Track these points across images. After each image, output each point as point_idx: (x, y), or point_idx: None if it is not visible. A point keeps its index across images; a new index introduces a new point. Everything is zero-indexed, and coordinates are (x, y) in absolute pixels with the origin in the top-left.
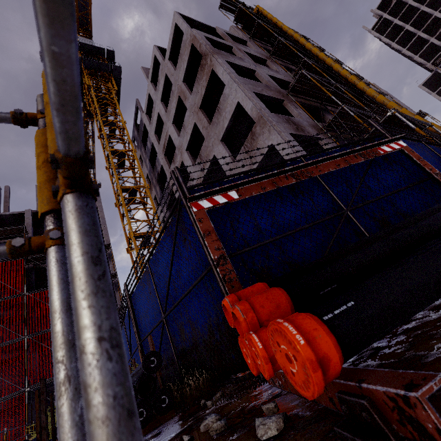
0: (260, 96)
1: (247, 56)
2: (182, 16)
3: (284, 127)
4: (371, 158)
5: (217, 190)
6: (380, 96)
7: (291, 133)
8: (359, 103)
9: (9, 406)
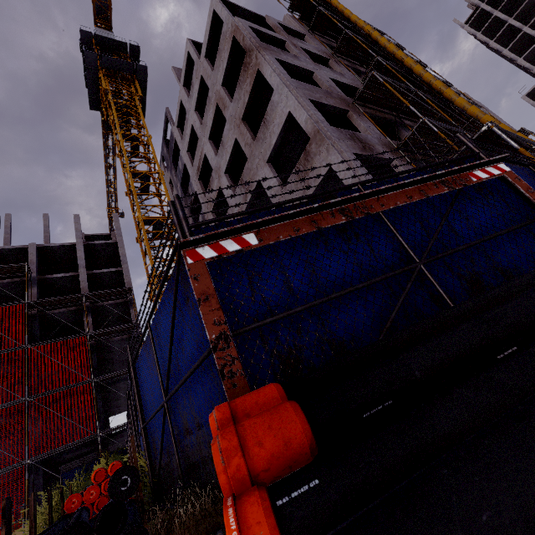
0: (317, 105)
1: (303, 53)
2: (223, 0)
3: (347, 146)
4: (459, 187)
5: (225, 232)
6: (473, 108)
7: (355, 153)
8: (445, 115)
9: (6, 482)
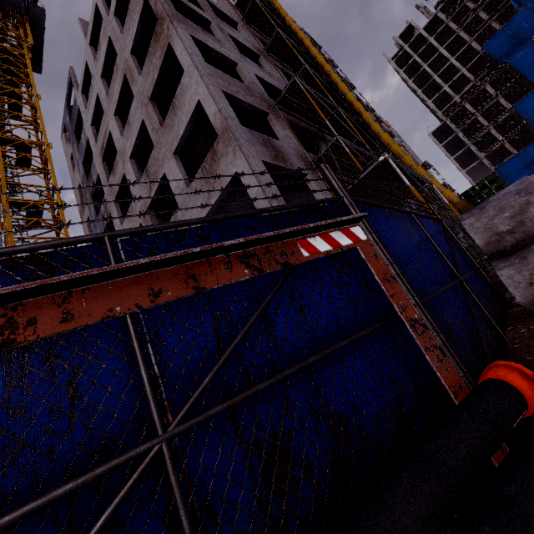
0: (233, 100)
1: (230, 40)
2: None
3: (257, 151)
4: (273, 269)
5: None
6: (386, 135)
7: (265, 161)
8: (361, 137)
9: None
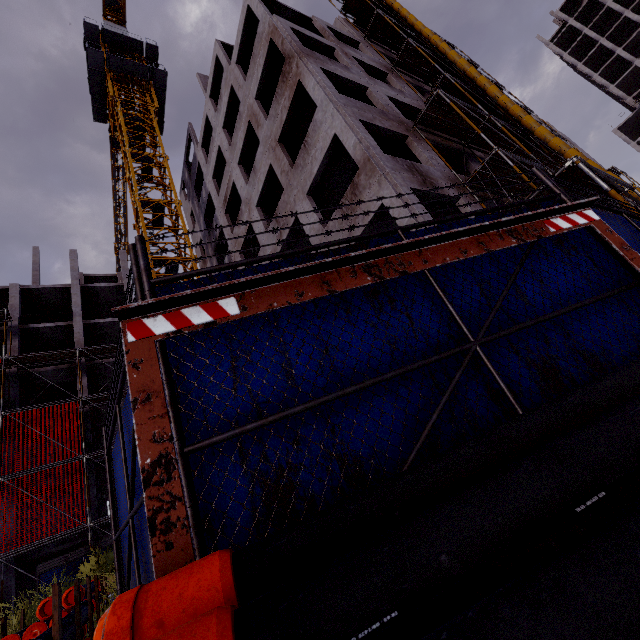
0: (370, 128)
1: (356, 64)
2: None
3: (404, 178)
4: (531, 239)
5: (189, 295)
6: (556, 140)
7: (413, 188)
8: (523, 147)
9: None
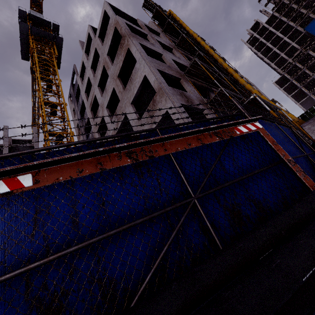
0: (162, 73)
1: (157, 43)
2: (111, 5)
3: (178, 99)
4: (227, 138)
5: None
6: (248, 85)
7: (182, 103)
8: (234, 87)
9: None
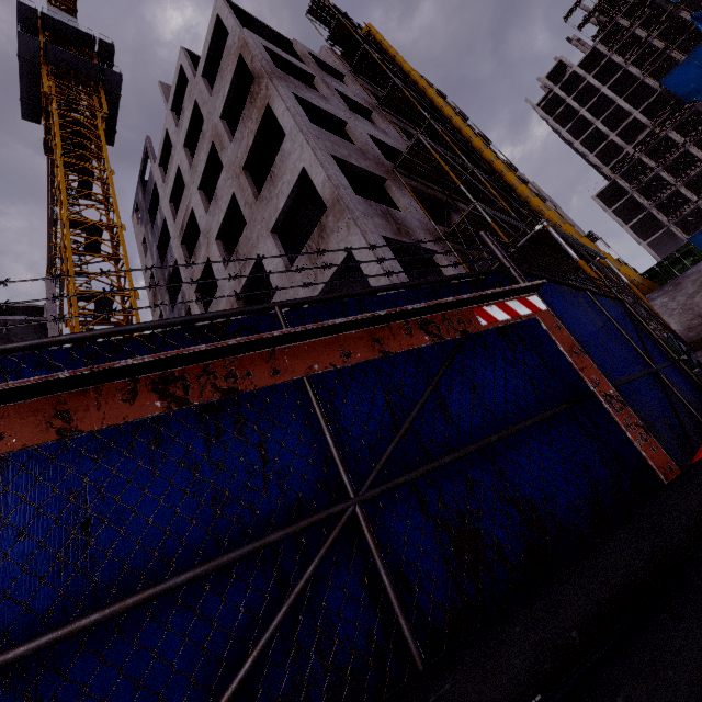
0: (344, 165)
1: (337, 96)
2: (233, 5)
3: (376, 225)
4: (452, 336)
5: None
6: (536, 200)
7: (385, 236)
8: (504, 204)
9: None
